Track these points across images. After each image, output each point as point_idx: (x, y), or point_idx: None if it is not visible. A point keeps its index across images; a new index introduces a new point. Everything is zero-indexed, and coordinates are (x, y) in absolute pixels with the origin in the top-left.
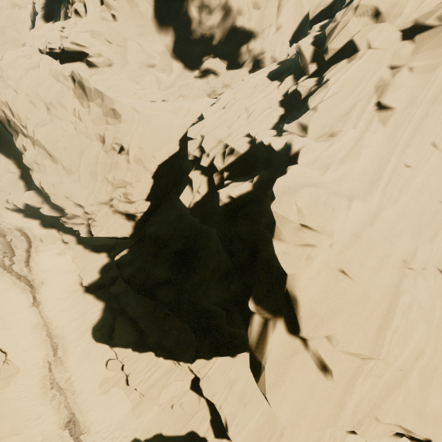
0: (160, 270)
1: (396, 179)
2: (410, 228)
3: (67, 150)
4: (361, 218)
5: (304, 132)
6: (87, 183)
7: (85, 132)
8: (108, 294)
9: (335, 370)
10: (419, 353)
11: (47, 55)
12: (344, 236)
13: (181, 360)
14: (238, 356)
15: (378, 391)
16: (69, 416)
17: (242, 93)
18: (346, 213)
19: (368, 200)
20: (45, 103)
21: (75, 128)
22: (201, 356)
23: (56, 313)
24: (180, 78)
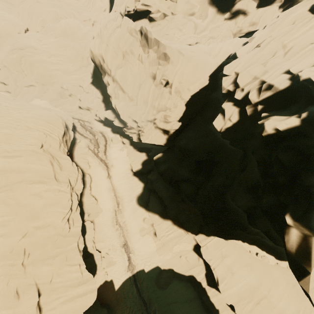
0: (184, 171)
1: None
2: None
3: (132, 84)
4: None
5: None
6: (141, 107)
7: (144, 71)
8: (146, 179)
9: None
10: None
11: (126, 17)
12: None
13: (189, 231)
14: (230, 240)
15: None
16: (124, 241)
17: (280, 30)
18: None
19: None
20: (122, 52)
21: (138, 68)
22: (203, 232)
23: (119, 184)
24: (212, 22)
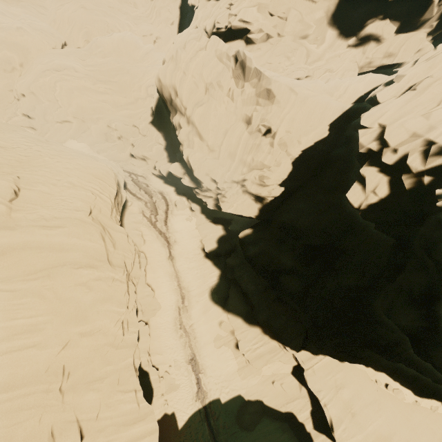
0: (286, 257)
1: None
2: None
3: (215, 129)
4: None
5: None
6: (224, 161)
7: (234, 112)
8: (223, 264)
9: None
10: None
11: (216, 36)
12: None
13: (287, 345)
14: (346, 362)
15: None
16: (191, 355)
17: None
18: None
19: None
20: (205, 84)
21: (226, 108)
22: (307, 348)
23: (184, 269)
24: (330, 48)
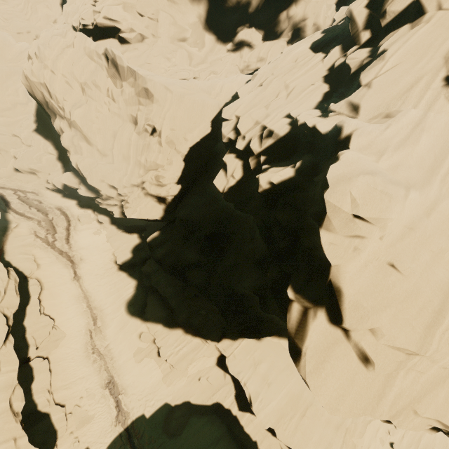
0: (190, 253)
1: None
2: None
3: (101, 131)
4: (417, 209)
5: (355, 113)
6: (120, 165)
7: (118, 113)
8: (140, 273)
9: (378, 362)
10: None
11: (81, 32)
12: (398, 228)
13: (208, 338)
14: (263, 339)
15: (420, 386)
16: (108, 378)
17: (282, 68)
18: (402, 204)
19: (426, 190)
20: (80, 84)
21: (109, 109)
22: (227, 336)
23: (95, 288)
24: (212, 52)
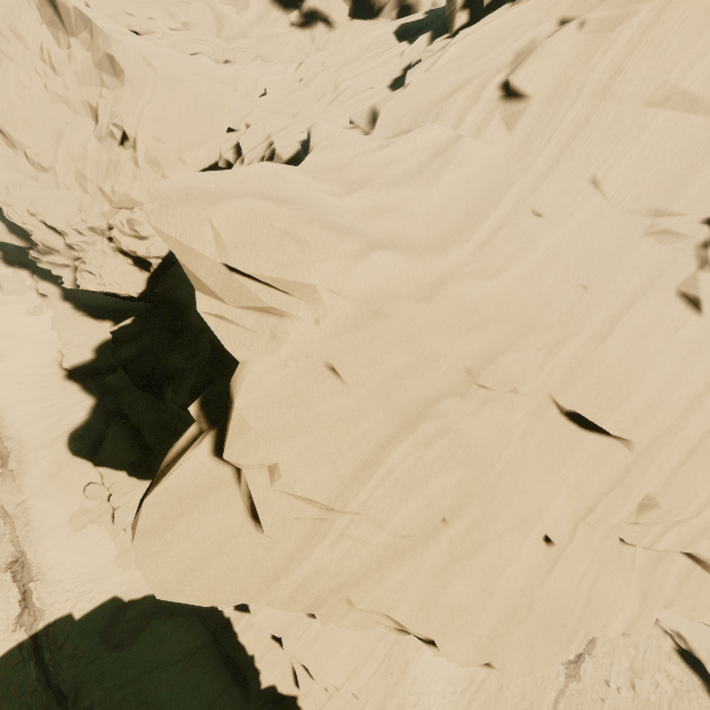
0: (176, 356)
1: (510, 234)
2: (511, 322)
3: (30, 125)
4: (394, 284)
5: (372, 126)
6: (70, 194)
7: (65, 96)
8: (103, 386)
9: (265, 519)
10: (447, 517)
11: None
12: (343, 308)
13: None
14: None
15: (358, 562)
16: (15, 554)
17: (338, 56)
18: (345, 265)
19: (429, 258)
20: None
21: (45, 85)
22: None
23: (14, 405)
24: (263, 21)
